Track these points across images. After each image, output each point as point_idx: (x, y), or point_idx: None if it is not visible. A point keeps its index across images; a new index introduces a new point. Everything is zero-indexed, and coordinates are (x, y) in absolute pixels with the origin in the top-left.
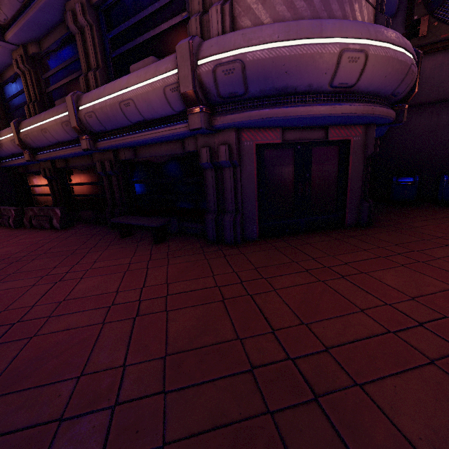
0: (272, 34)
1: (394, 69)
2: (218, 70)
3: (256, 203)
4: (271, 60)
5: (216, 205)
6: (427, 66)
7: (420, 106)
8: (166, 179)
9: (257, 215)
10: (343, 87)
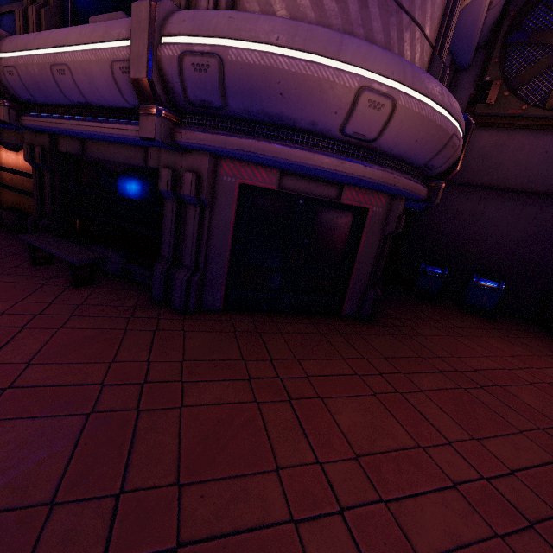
0: (270, 32)
1: (429, 134)
2: (186, 60)
3: (226, 263)
4: (262, 70)
5: (171, 253)
6: (488, 142)
7: (470, 186)
8: (119, 196)
9: (225, 278)
10: (359, 139)
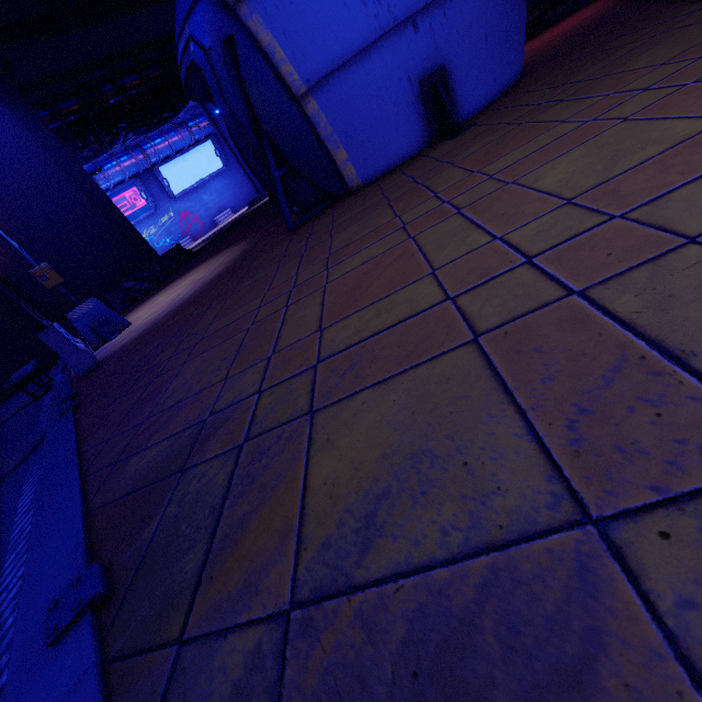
0: None
1: None
2: None
3: None
4: None
5: None
6: None
7: None
8: None
9: None
10: None
